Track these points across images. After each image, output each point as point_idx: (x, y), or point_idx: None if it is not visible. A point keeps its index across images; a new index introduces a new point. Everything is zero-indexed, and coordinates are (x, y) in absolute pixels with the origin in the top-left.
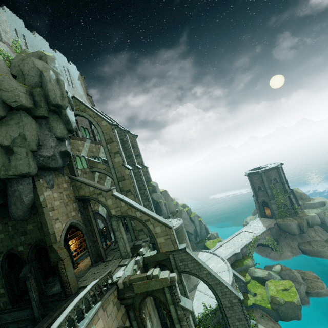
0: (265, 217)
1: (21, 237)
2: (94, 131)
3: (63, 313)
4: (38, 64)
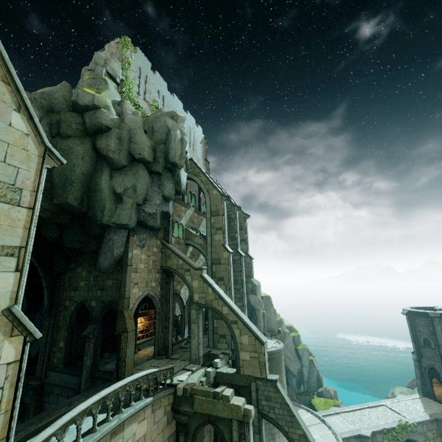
0: (431, 398)
1: (98, 291)
2: (201, 199)
3: (113, 386)
4: (168, 123)
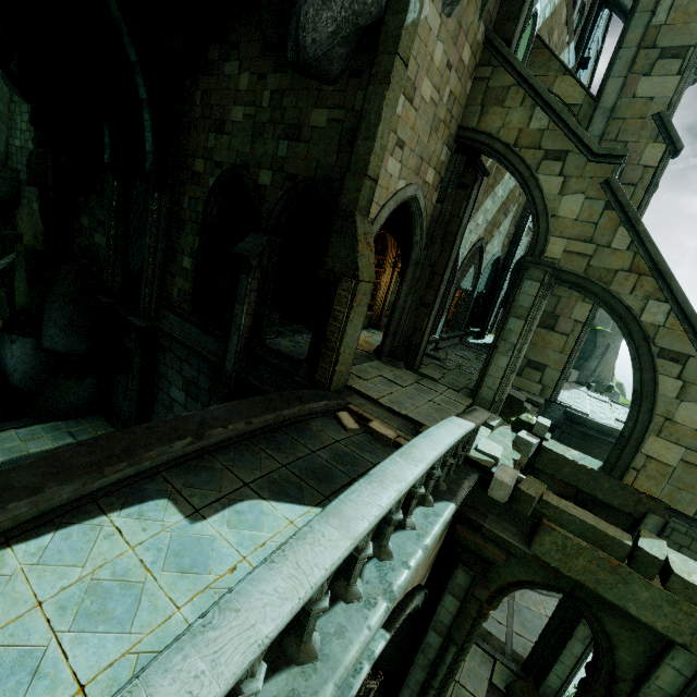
0: None
1: (282, 141)
2: None
3: (385, 476)
4: None
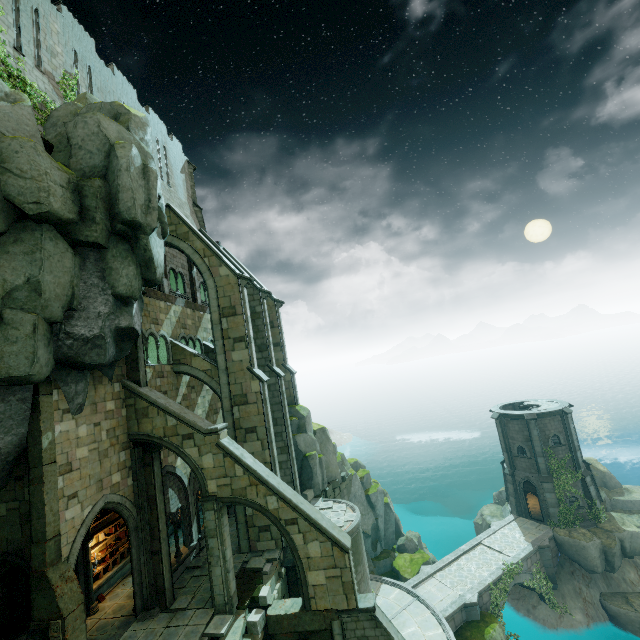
0: (526, 516)
1: None
2: (195, 281)
3: None
4: (108, 129)
